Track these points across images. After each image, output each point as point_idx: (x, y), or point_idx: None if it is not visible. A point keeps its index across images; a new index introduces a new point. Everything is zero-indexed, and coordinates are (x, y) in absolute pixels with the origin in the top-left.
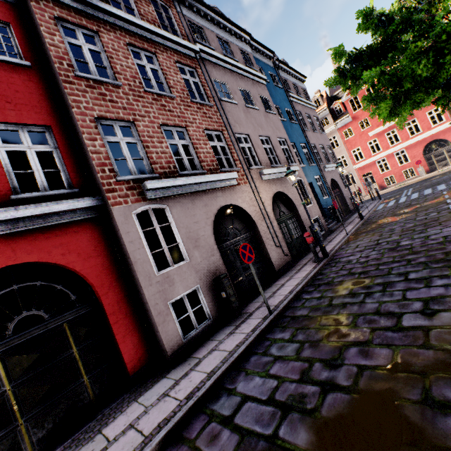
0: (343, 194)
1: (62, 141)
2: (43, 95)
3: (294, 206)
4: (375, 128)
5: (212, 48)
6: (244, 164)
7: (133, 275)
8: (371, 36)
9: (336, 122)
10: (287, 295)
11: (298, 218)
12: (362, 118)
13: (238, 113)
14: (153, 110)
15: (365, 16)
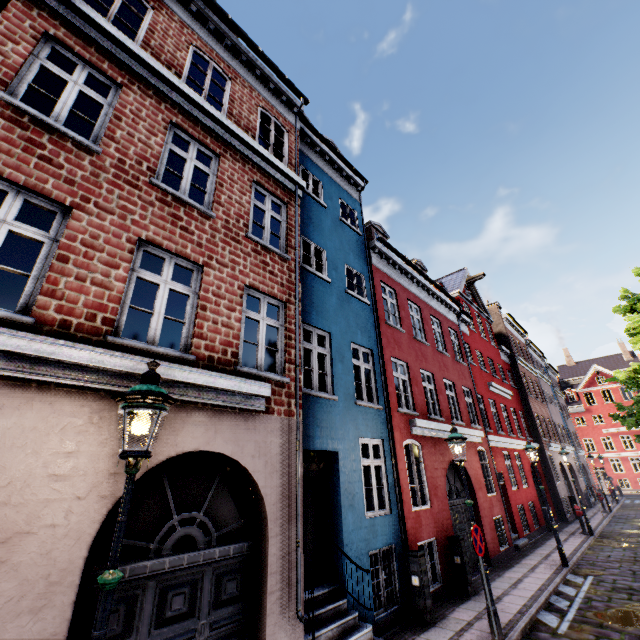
0: (589, 479)
1: (525, 418)
2: (519, 399)
3: (574, 474)
4: (609, 427)
5: (536, 368)
6: (558, 440)
7: (551, 479)
8: (639, 408)
9: (568, 406)
10: (604, 517)
11: (577, 483)
12: (596, 413)
13: (549, 407)
14: (538, 408)
15: (637, 401)
